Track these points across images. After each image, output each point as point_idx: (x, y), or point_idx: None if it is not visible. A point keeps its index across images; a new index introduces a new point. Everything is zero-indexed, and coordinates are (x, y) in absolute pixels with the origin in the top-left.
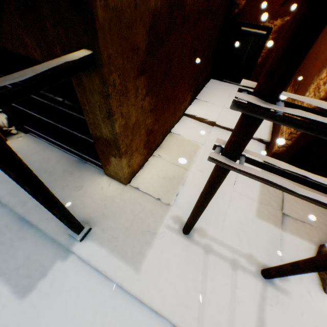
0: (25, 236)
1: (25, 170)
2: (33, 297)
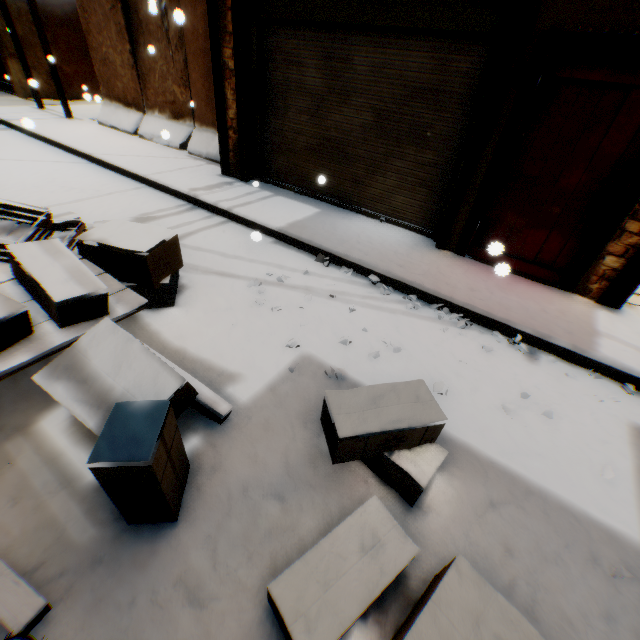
0: None
1: None
2: None
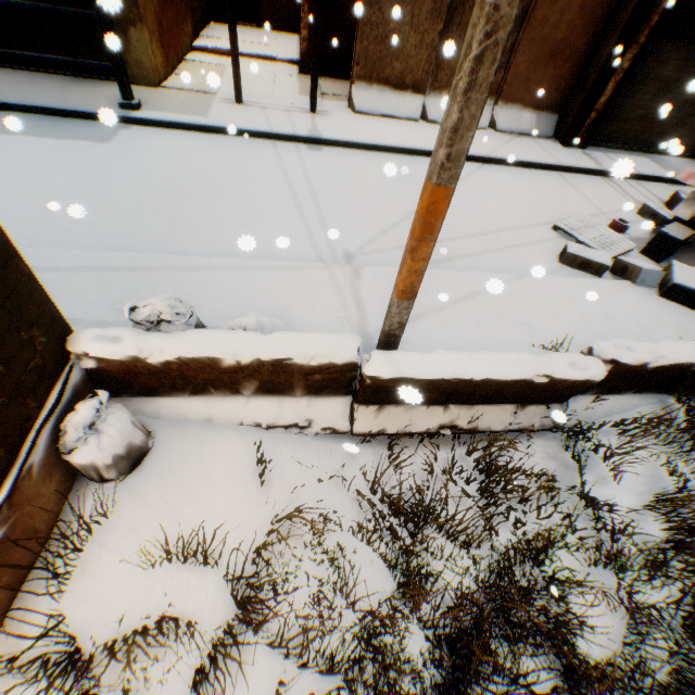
0: (67, 123)
1: None
2: (117, 142)
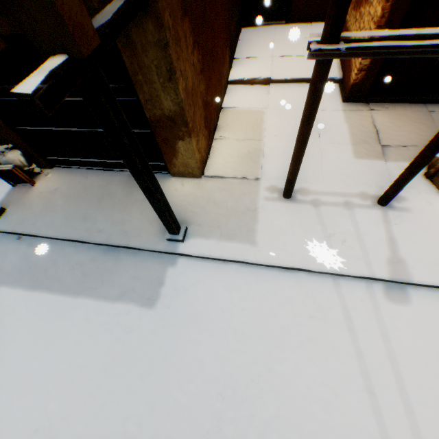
0: (120, 262)
1: (132, 136)
2: (163, 303)
